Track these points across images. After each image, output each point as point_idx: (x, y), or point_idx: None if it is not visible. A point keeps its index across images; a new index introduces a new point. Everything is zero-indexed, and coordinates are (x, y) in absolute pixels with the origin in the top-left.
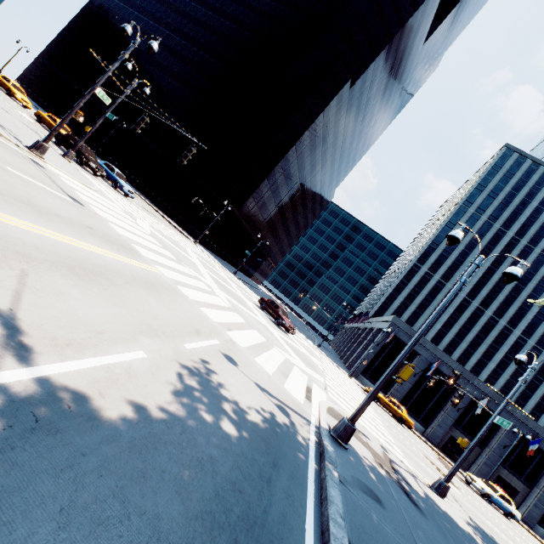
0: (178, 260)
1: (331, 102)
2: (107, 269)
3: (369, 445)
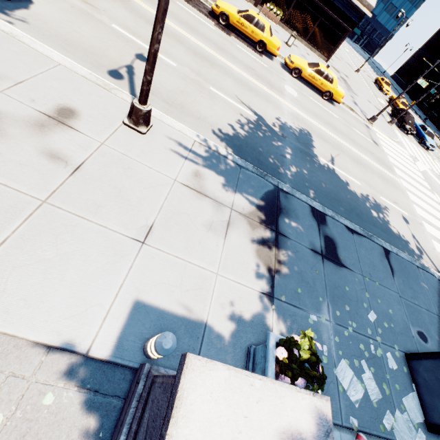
0: (432, 190)
1: None
2: (367, 165)
3: None
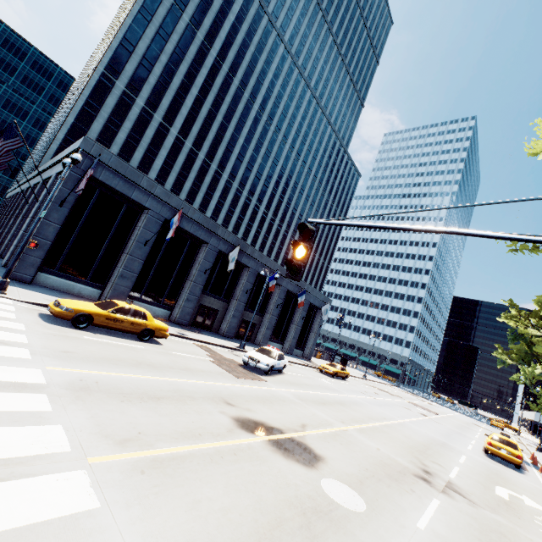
0: None
1: None
2: None
3: None
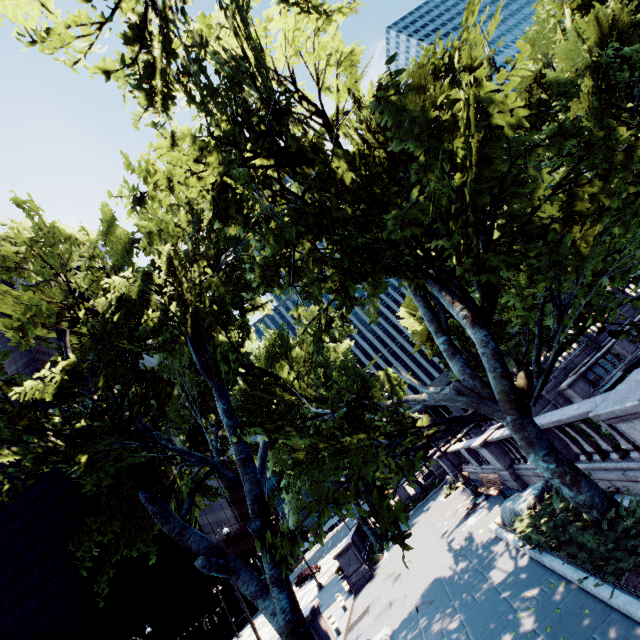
0: None
1: None
2: None
3: None
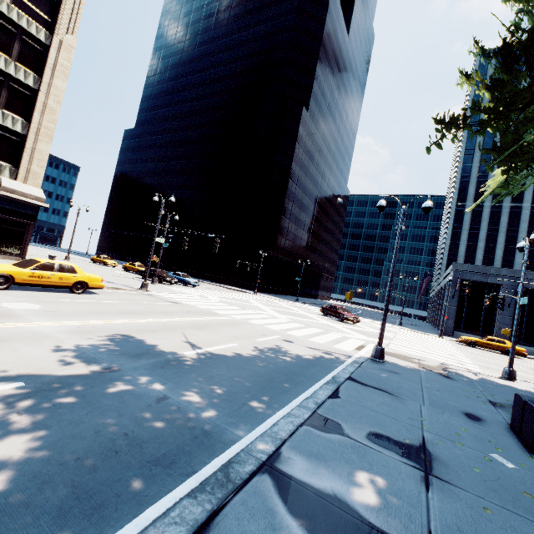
0: (244, 308)
1: (298, 131)
2: (207, 324)
3: (419, 363)
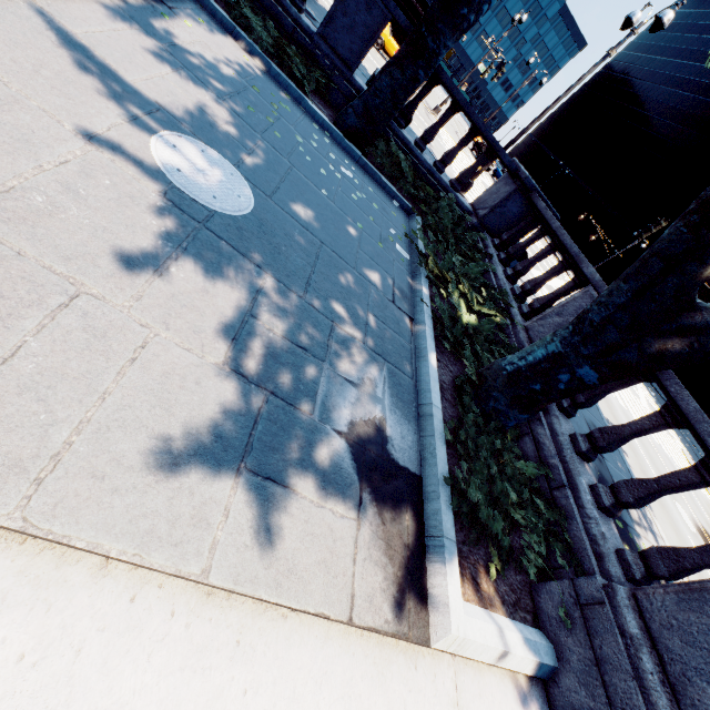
0: None
1: None
2: None
3: None
